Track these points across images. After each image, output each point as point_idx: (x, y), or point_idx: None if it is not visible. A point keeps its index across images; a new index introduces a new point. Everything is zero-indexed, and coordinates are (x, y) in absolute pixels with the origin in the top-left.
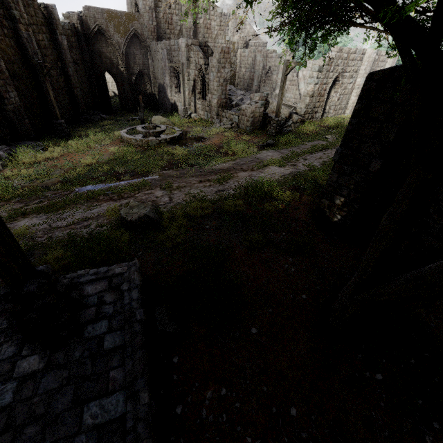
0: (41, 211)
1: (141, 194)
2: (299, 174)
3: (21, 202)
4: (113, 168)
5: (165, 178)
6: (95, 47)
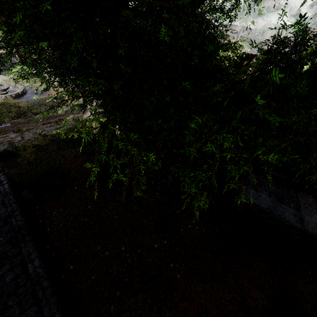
0: None
1: None
2: None
3: None
4: None
5: (16, 125)
6: None
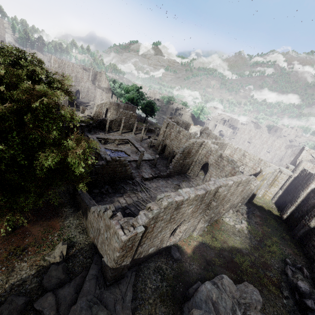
0: None
1: None
2: None
3: None
4: None
5: None
6: None
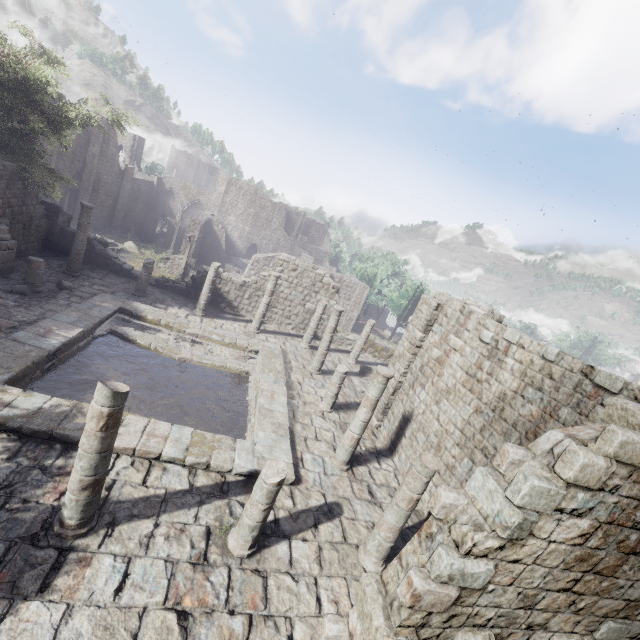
0: None
1: None
2: None
3: None
4: None
5: None
6: (163, 199)
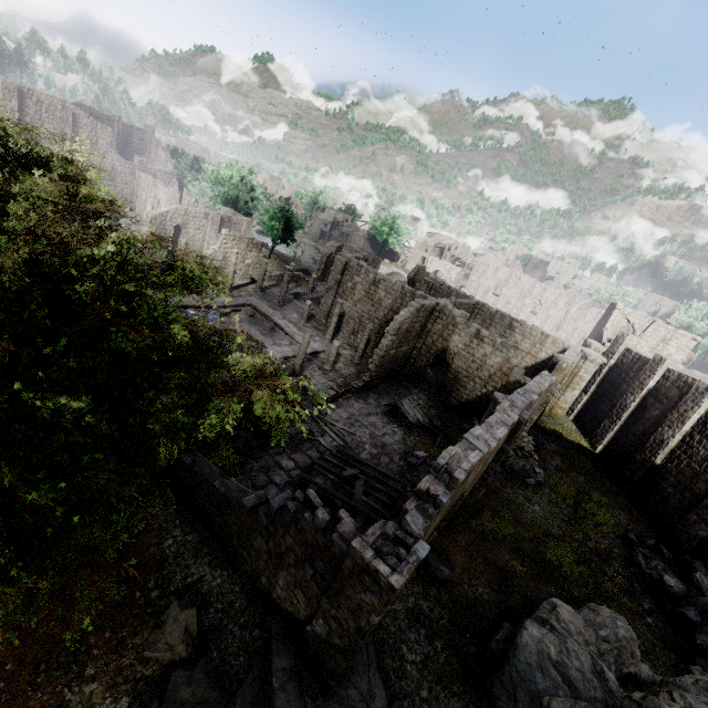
0: None
1: None
2: None
3: None
4: None
5: None
6: None
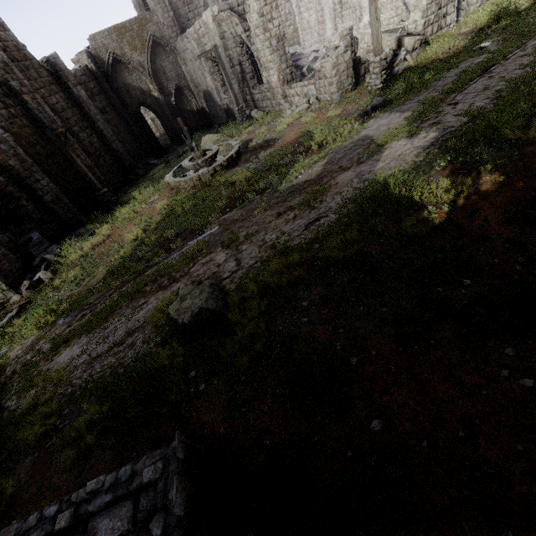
0: (83, 331)
1: (197, 266)
2: (453, 136)
3: (64, 322)
4: (161, 234)
5: (227, 227)
6: (118, 82)
